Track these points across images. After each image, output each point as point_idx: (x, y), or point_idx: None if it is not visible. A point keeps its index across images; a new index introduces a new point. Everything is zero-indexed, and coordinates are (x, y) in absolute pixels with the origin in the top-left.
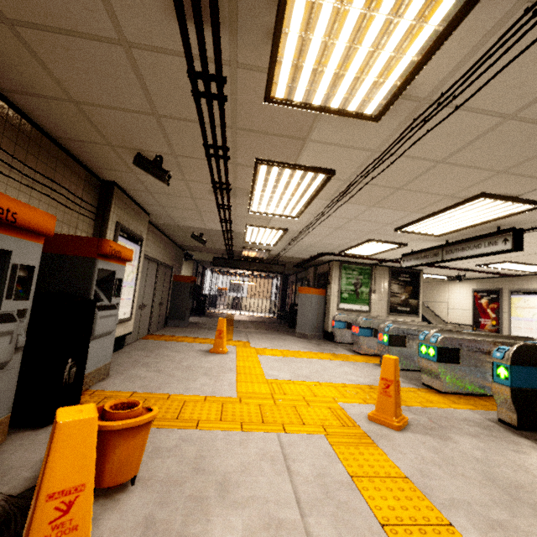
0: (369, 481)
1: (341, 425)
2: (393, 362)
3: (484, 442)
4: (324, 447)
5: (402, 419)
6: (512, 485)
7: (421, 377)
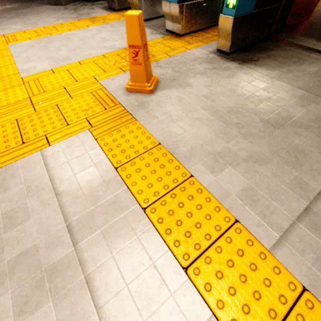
0: (131, 165)
1: (104, 109)
2: (136, 20)
3: (209, 77)
4: (90, 145)
5: (153, 81)
6: (226, 112)
7: (165, 23)
